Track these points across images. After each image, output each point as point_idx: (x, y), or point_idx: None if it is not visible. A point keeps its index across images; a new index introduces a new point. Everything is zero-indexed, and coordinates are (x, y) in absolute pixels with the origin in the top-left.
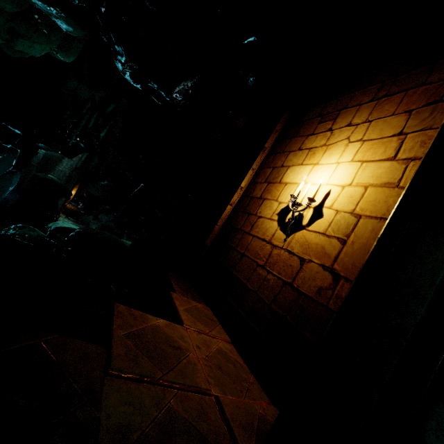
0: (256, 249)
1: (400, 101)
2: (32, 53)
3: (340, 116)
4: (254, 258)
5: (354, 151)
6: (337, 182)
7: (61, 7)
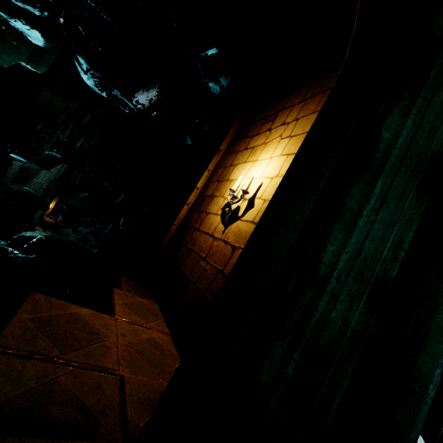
0: (201, 243)
1: (320, 100)
2: (1, 63)
3: (278, 117)
4: (198, 252)
5: (283, 146)
6: (268, 174)
7: (25, 19)
